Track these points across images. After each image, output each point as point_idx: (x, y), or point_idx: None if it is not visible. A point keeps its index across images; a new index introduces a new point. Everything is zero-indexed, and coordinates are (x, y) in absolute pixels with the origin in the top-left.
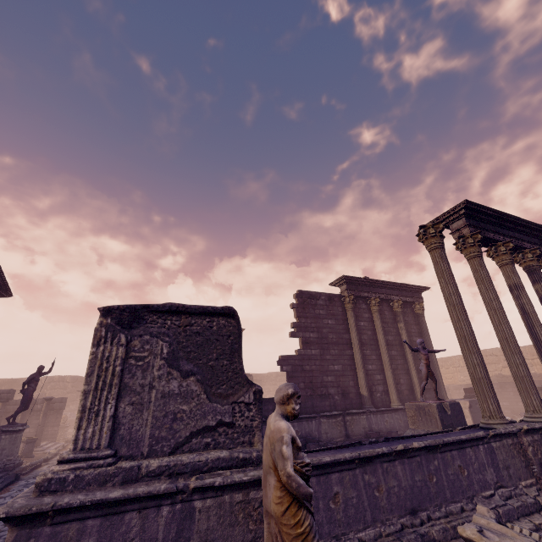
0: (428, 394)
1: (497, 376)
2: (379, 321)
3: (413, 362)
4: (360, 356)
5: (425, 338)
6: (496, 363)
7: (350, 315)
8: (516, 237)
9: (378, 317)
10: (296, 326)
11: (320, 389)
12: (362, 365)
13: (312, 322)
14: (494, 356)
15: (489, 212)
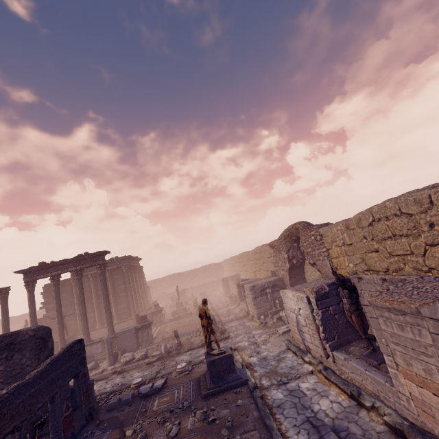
0: (125, 315)
1: (244, 270)
2: (92, 286)
3: (113, 302)
4: (77, 309)
5: (126, 285)
6: (242, 263)
7: (73, 289)
8: (61, 269)
9: (92, 284)
10: (43, 303)
11: (55, 329)
12: (78, 313)
13: (52, 299)
14: (241, 259)
15: (33, 268)
